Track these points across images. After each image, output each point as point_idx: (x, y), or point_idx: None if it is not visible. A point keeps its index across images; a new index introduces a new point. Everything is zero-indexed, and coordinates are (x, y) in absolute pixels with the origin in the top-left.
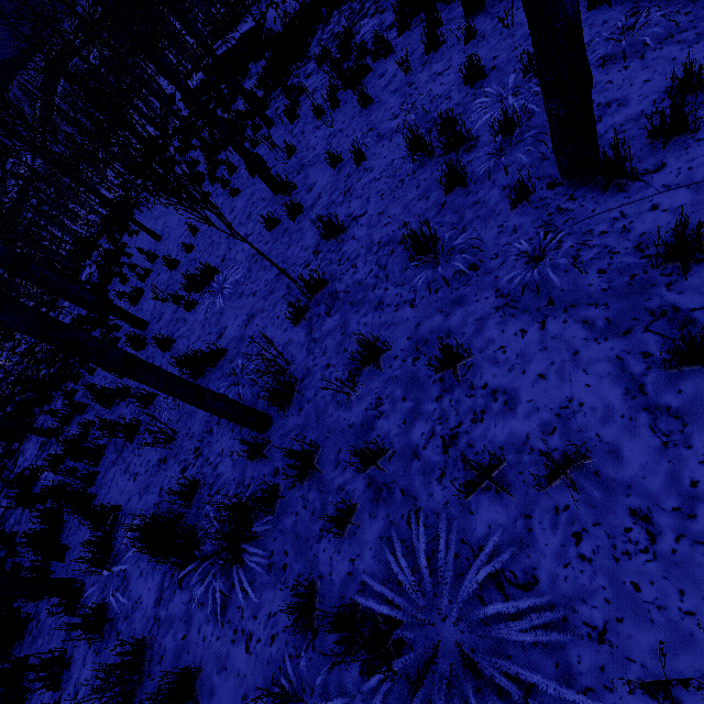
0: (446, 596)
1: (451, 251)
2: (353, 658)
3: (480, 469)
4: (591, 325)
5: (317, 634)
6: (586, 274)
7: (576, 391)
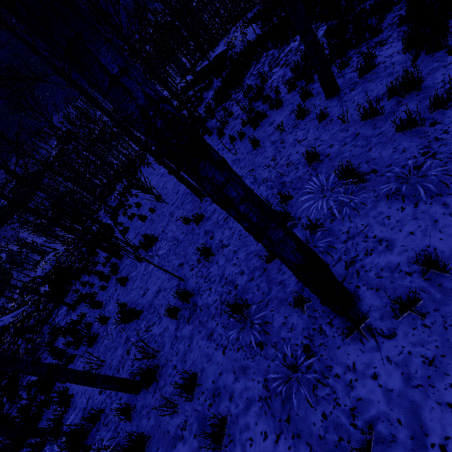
0: None
1: (252, 323)
2: None
3: None
4: None
5: None
6: (315, 410)
7: None
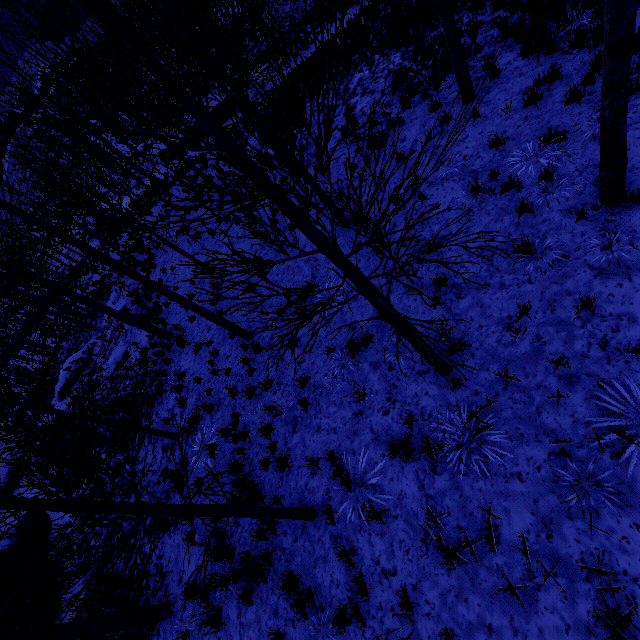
0: None
1: (546, 249)
2: (602, 454)
3: None
4: None
5: (569, 455)
6: None
7: None
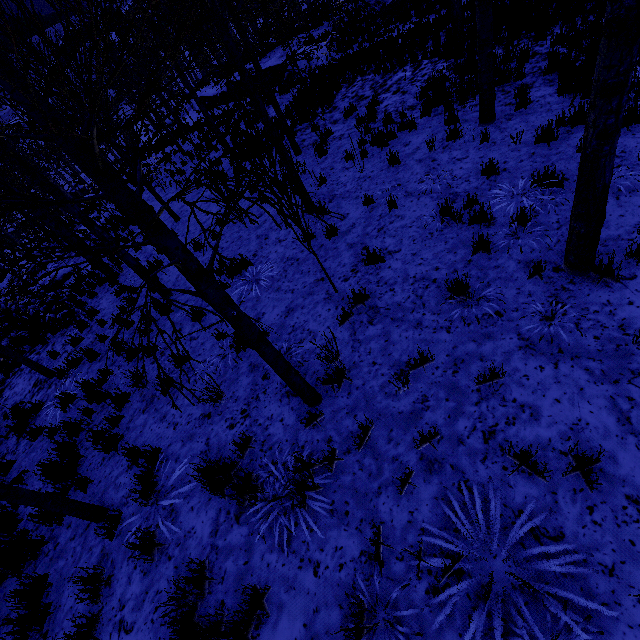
0: (494, 542)
1: (482, 298)
2: (419, 582)
3: (528, 456)
4: (591, 372)
5: (383, 564)
6: (586, 337)
7: (584, 414)
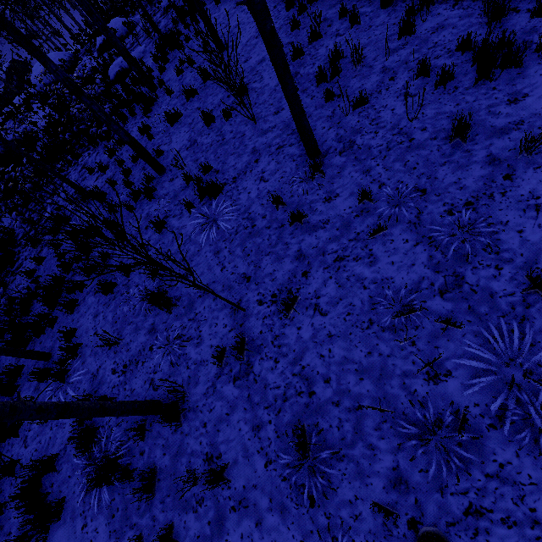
0: None
1: (314, 473)
2: None
3: None
4: None
5: None
6: None
7: None
